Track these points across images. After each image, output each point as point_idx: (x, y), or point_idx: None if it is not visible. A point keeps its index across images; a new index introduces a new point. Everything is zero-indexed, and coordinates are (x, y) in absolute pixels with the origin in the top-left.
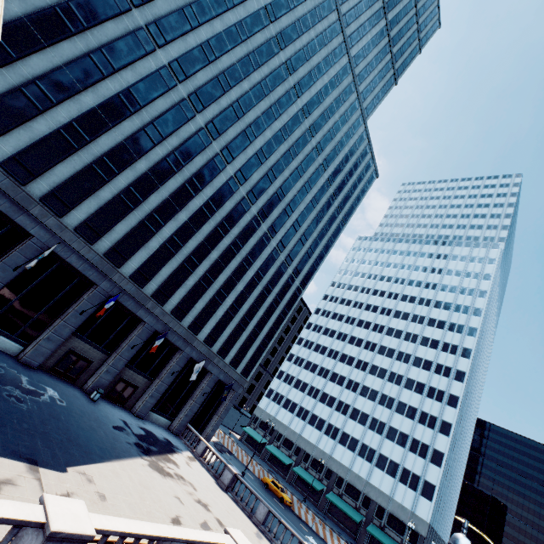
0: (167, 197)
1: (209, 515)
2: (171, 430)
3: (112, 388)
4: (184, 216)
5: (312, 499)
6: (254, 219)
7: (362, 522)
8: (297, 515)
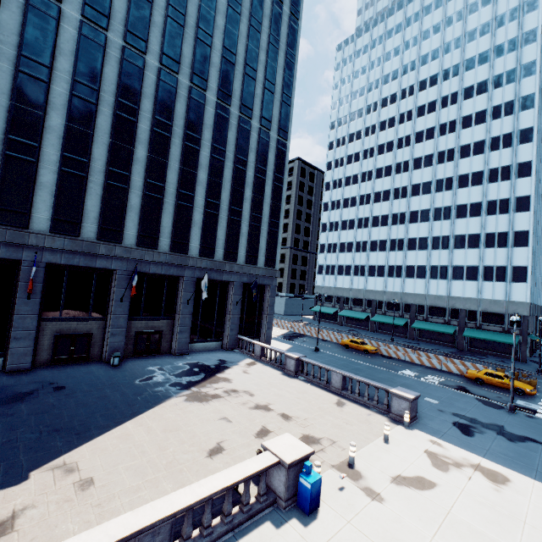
0: (10, 103)
1: (270, 416)
2: (225, 348)
3: (135, 345)
4: (58, 119)
5: (400, 334)
6: (162, 75)
7: (456, 331)
8: (386, 357)
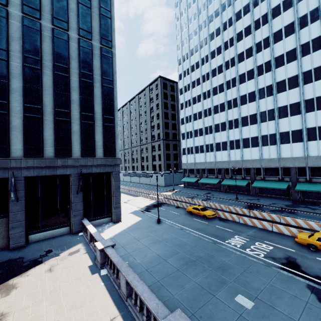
0: None
1: None
2: (71, 233)
3: None
4: None
5: (245, 192)
6: None
7: (289, 186)
8: (223, 220)
